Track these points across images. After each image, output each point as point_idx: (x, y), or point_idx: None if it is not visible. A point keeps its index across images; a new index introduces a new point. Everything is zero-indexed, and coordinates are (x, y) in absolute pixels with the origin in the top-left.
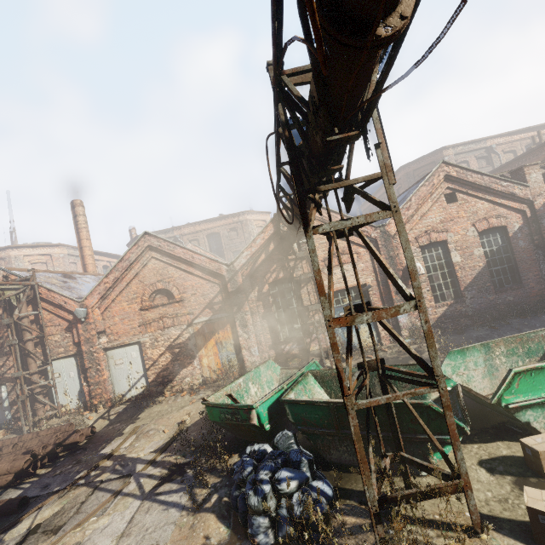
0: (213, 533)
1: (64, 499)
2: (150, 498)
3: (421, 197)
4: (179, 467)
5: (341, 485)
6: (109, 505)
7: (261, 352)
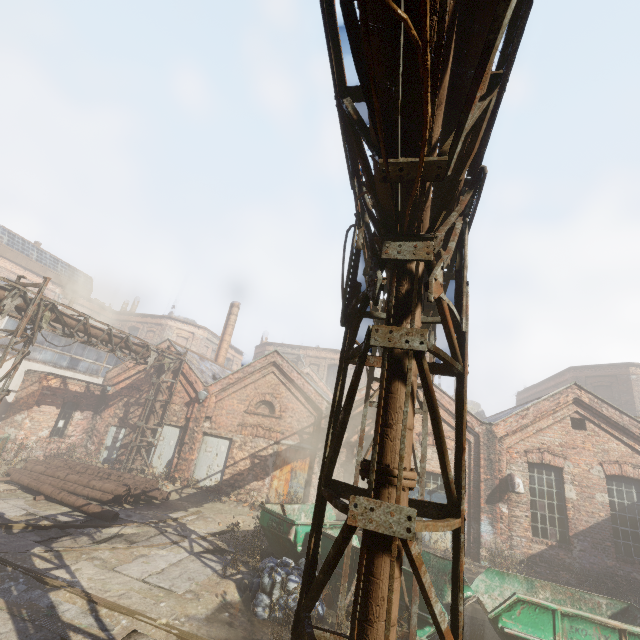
0: (230, 593)
1: (140, 528)
2: (196, 555)
3: (541, 410)
4: (221, 550)
5: (333, 621)
6: (168, 546)
7: None
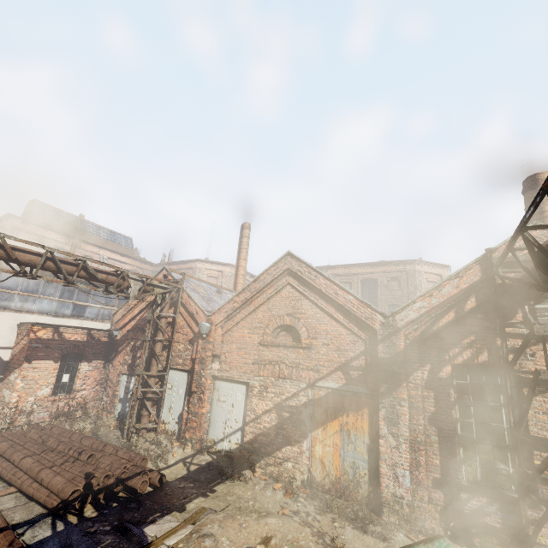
0: None
1: None
2: None
3: None
4: None
5: None
6: None
7: (414, 482)
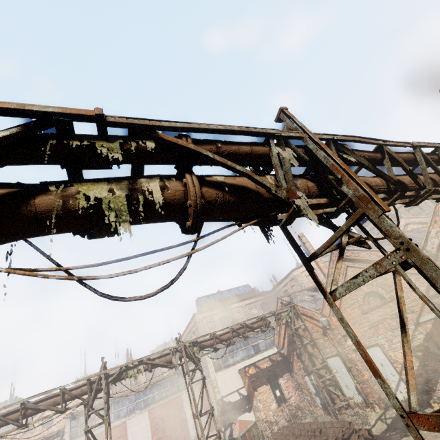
0: None
1: None
2: None
3: None
4: None
5: None
6: None
7: None
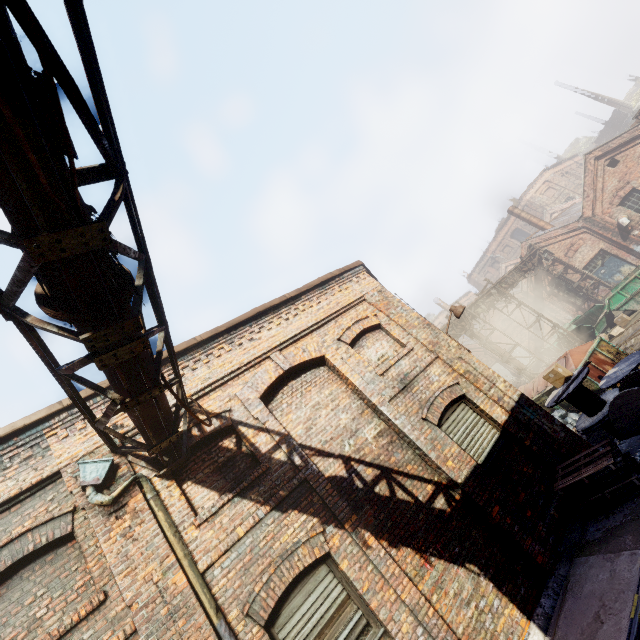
0: None
1: None
2: None
3: (589, 184)
4: None
5: None
6: None
7: (572, 316)
